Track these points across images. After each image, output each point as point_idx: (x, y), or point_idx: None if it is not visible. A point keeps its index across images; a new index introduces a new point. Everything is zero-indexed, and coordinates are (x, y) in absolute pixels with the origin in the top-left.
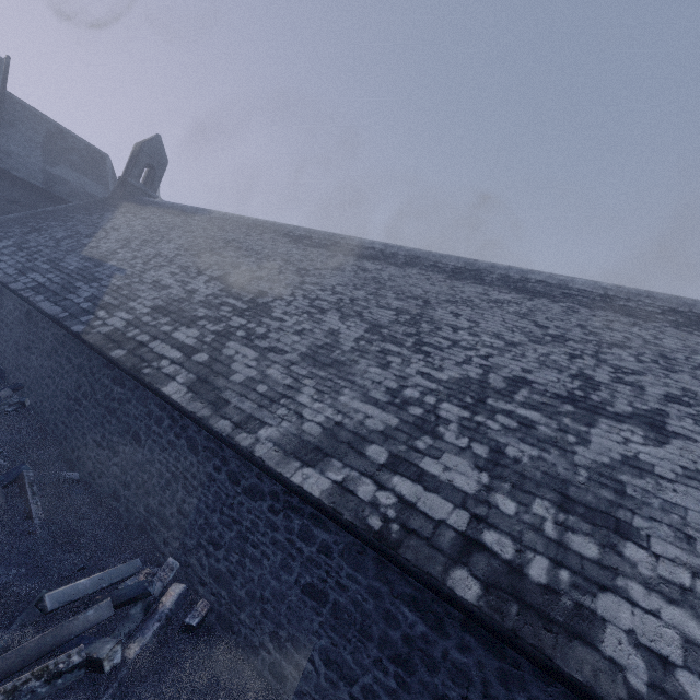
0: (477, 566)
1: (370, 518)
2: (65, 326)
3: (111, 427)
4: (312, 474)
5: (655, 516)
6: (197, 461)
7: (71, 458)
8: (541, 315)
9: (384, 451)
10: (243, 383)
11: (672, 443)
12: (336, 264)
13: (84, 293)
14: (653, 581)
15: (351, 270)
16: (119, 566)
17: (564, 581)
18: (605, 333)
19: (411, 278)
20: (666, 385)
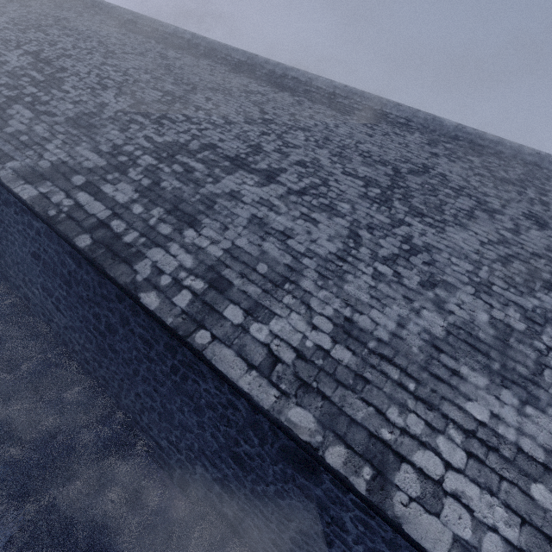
0: (97, 234)
1: (50, 211)
2: None
3: None
4: (29, 188)
5: (218, 219)
6: None
7: None
8: (272, 105)
9: (84, 179)
10: (11, 133)
11: (269, 186)
12: (143, 50)
13: None
14: (187, 244)
15: (152, 57)
16: None
17: (140, 242)
18: (304, 120)
19: (199, 68)
20: (306, 155)
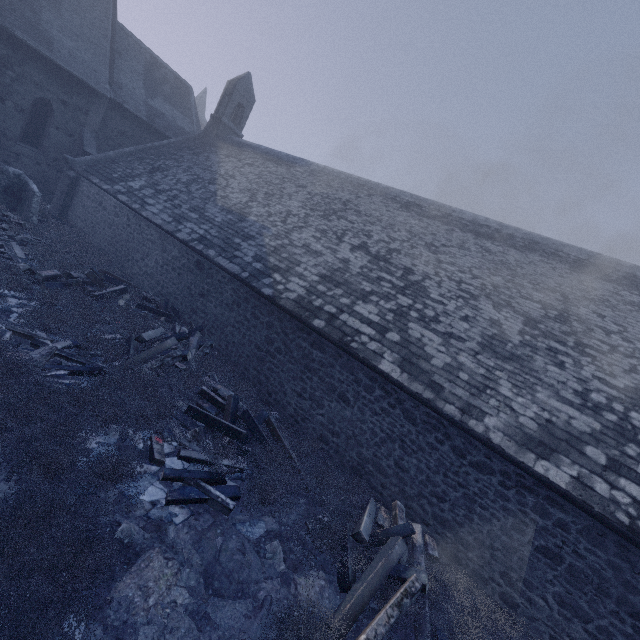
0: None
1: (617, 514)
2: (253, 287)
3: (312, 383)
4: (549, 466)
5: None
6: (415, 430)
7: (268, 400)
8: None
9: (601, 453)
10: (445, 368)
11: None
12: (458, 241)
13: (248, 252)
14: None
15: (477, 250)
16: (369, 504)
17: None
18: None
19: (537, 266)
20: None
